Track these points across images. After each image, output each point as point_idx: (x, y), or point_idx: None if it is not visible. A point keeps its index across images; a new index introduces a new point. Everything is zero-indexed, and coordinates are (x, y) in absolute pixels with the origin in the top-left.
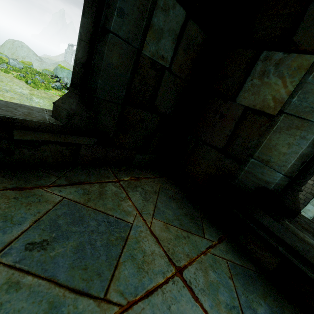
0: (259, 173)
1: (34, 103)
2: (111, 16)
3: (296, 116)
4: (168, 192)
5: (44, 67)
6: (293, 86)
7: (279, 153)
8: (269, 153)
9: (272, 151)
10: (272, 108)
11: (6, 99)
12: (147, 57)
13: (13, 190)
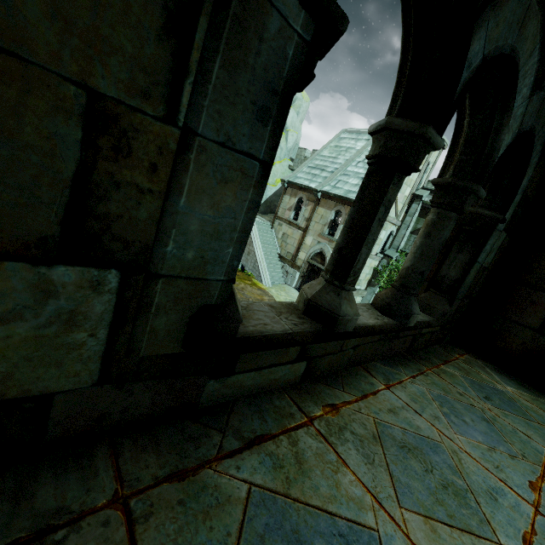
0: None
1: None
2: (480, 255)
3: None
4: (489, 366)
5: None
6: None
7: None
8: None
9: None
10: None
11: None
12: (482, 266)
13: (435, 368)
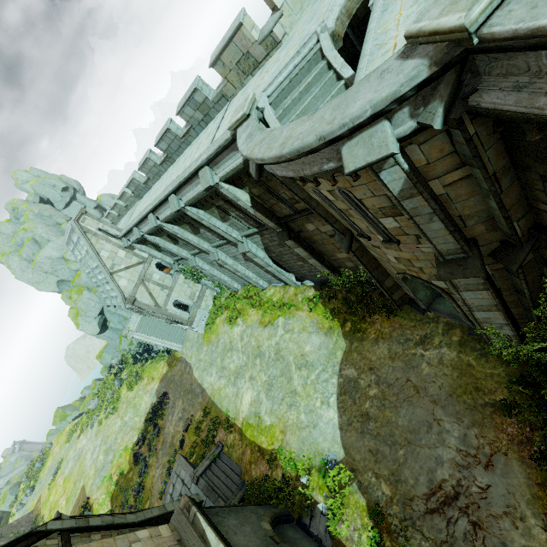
0: None
1: (129, 423)
2: None
3: None
4: None
5: None
6: None
7: None
8: None
9: None
10: None
11: (122, 445)
12: None
13: None
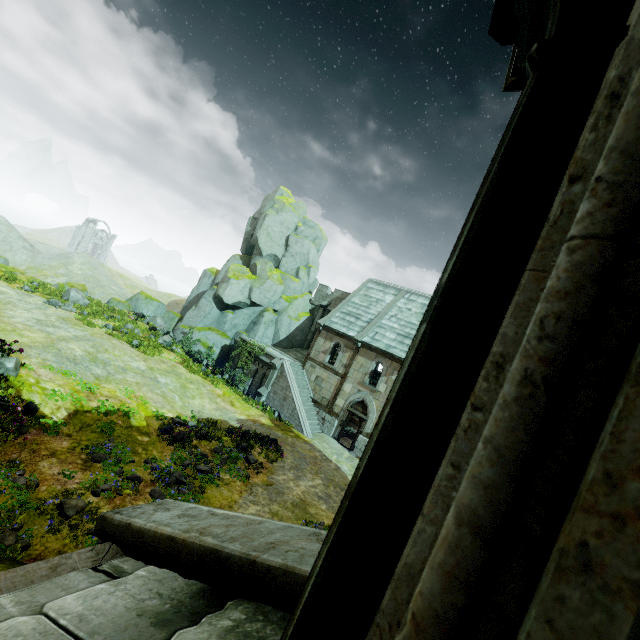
0: None
1: (163, 387)
2: None
3: None
4: None
5: (41, 264)
6: None
7: None
8: None
9: None
10: None
11: (134, 388)
12: None
13: None
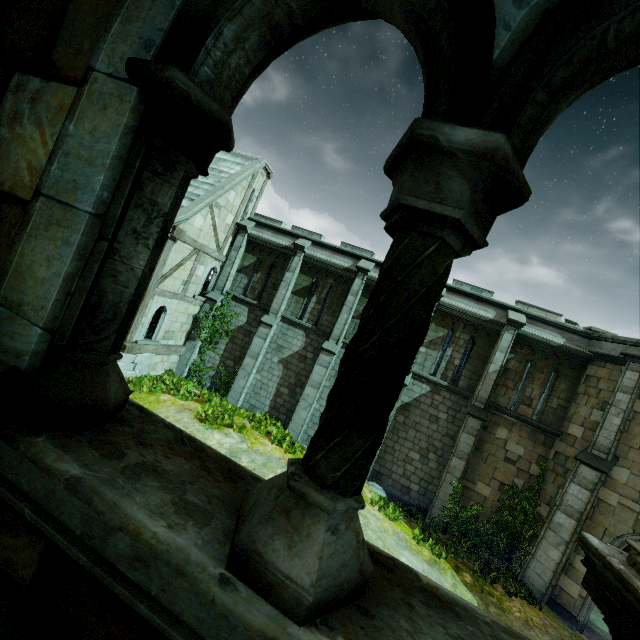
0: (7, 336)
1: None
2: None
3: (57, 200)
4: None
5: None
6: (54, 142)
7: (37, 282)
8: (21, 286)
9: (26, 280)
10: (27, 187)
11: None
12: None
13: None
